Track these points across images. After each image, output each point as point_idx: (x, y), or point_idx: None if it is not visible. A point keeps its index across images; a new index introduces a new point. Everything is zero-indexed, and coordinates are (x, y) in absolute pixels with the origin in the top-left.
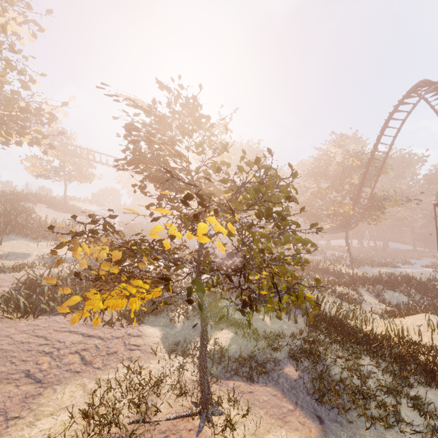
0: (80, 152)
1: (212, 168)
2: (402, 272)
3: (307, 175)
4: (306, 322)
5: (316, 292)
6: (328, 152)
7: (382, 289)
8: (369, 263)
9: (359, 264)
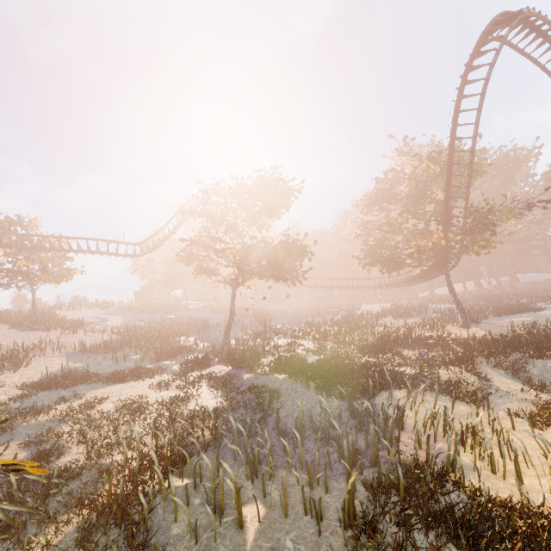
0: (39, 243)
1: (214, 222)
2: (549, 319)
3: (368, 204)
4: (344, 517)
5: (402, 391)
6: (392, 166)
7: (523, 358)
8: (493, 312)
9: (478, 317)
